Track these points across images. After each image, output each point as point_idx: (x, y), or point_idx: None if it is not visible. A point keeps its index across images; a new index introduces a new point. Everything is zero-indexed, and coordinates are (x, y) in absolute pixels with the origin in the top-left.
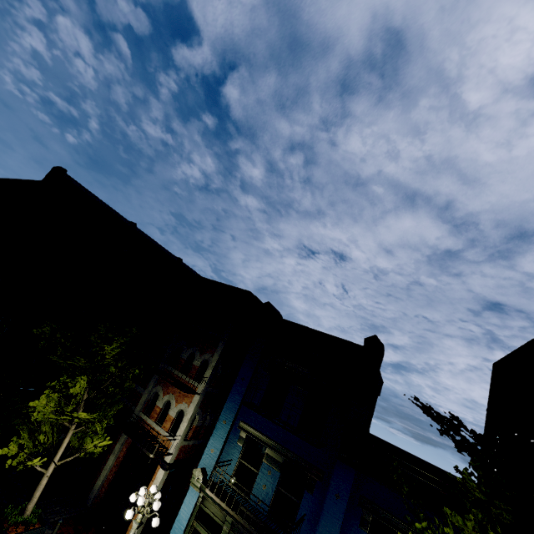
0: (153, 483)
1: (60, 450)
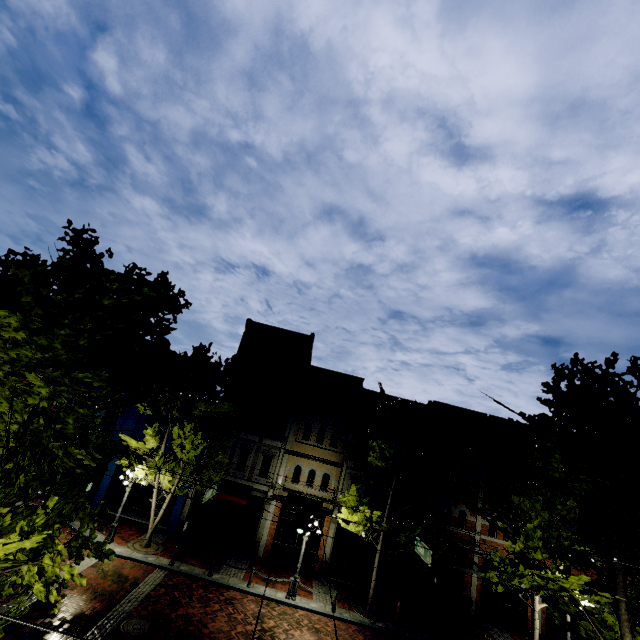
0: None
1: None
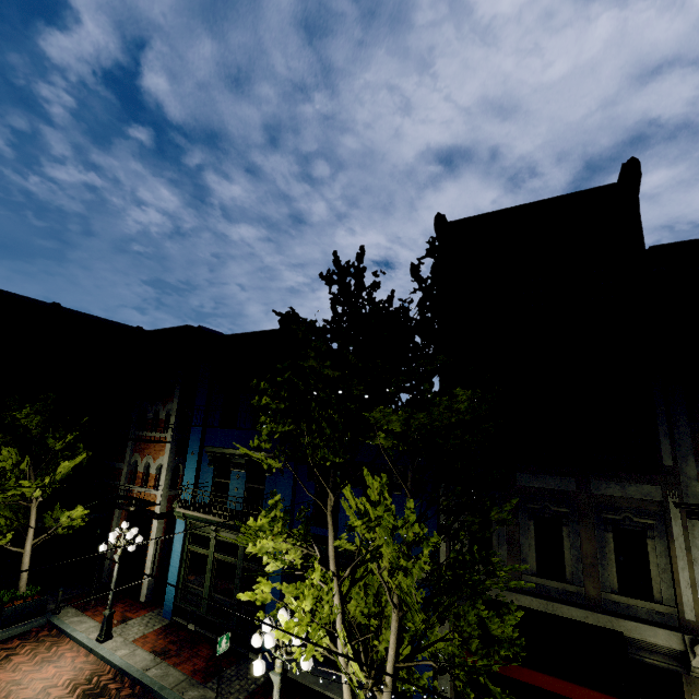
0: (151, 535)
1: (30, 529)
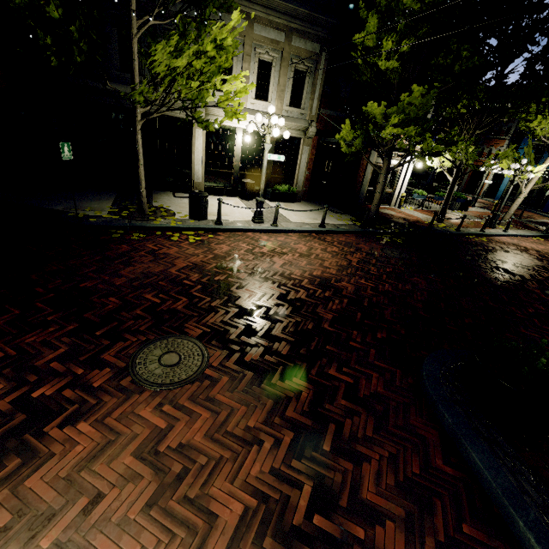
0: (489, 176)
1: None
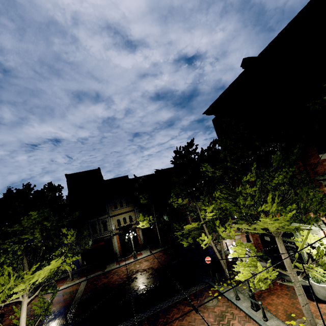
0: None
1: None
